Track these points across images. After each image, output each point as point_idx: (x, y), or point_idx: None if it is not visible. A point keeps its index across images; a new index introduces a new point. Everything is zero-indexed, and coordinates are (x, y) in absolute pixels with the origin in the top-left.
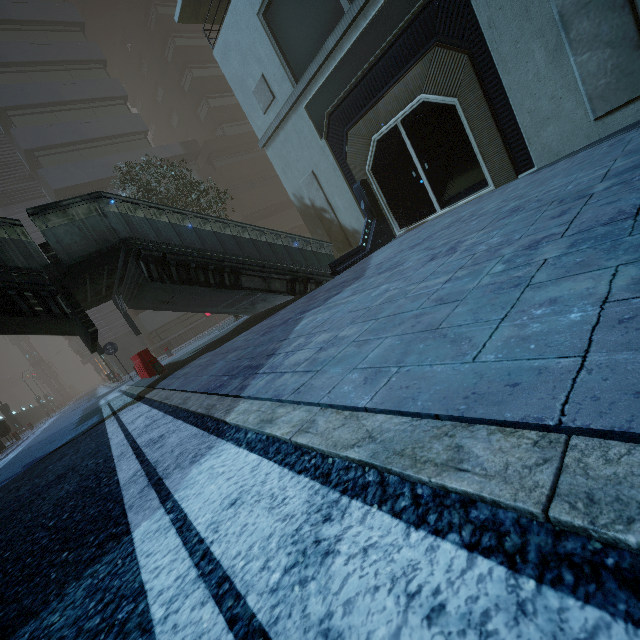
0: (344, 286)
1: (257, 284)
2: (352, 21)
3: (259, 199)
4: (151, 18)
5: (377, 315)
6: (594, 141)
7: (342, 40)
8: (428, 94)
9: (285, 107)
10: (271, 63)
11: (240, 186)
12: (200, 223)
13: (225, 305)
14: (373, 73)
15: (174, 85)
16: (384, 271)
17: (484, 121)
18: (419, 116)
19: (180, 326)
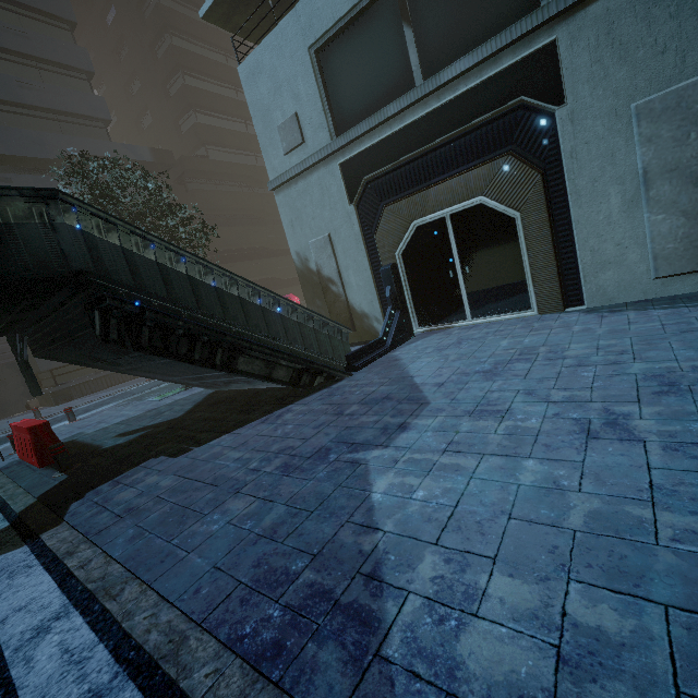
0: (402, 411)
1: (256, 368)
2: (423, 97)
3: (232, 238)
4: (149, 4)
5: (640, 584)
6: (650, 298)
7: (405, 111)
8: (489, 198)
9: (315, 156)
10: (311, 104)
11: (212, 218)
12: (200, 272)
13: (189, 377)
14: (432, 157)
15: (157, 83)
16: (478, 413)
17: (543, 244)
18: (472, 217)
19: (90, 370)
